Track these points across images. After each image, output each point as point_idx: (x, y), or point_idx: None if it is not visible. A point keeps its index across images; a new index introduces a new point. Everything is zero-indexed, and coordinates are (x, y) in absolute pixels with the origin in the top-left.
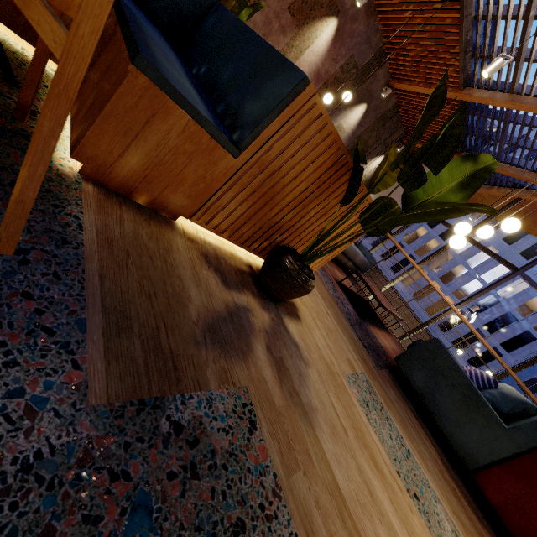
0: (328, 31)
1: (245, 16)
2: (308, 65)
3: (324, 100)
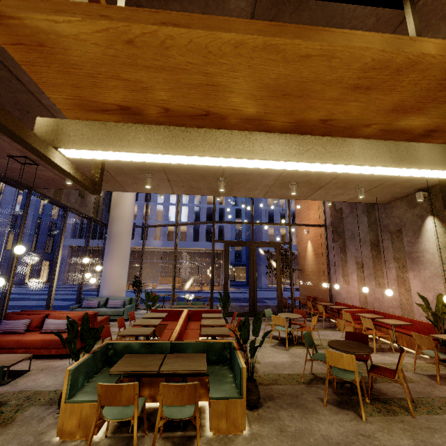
0: None
1: None
2: None
3: None
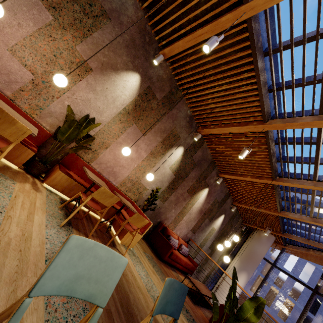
0: (204, 193)
1: (250, 307)
2: (196, 208)
3: (226, 245)
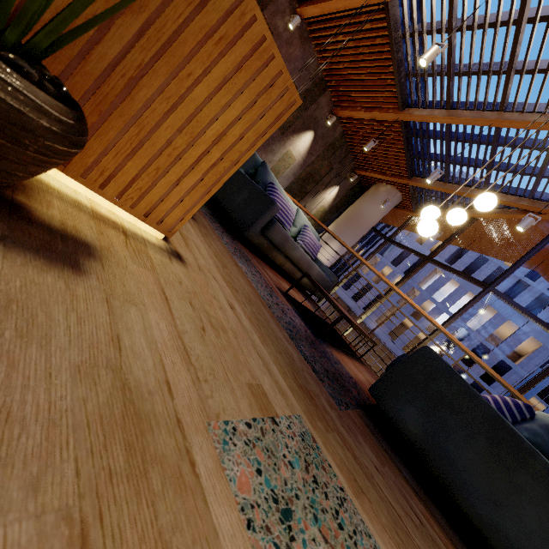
0: None
1: None
2: None
3: None
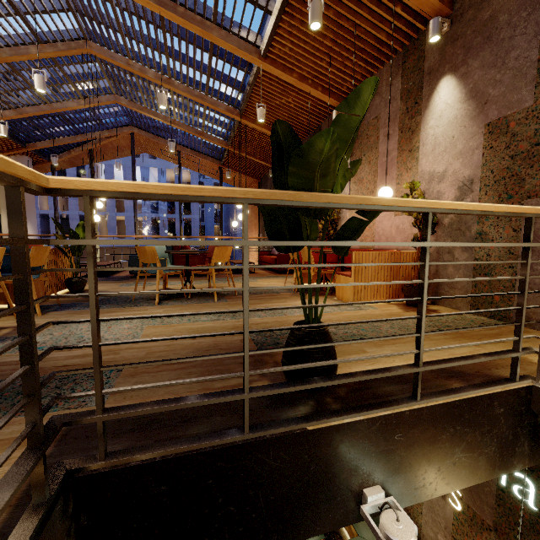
0: None
1: None
2: None
3: None
